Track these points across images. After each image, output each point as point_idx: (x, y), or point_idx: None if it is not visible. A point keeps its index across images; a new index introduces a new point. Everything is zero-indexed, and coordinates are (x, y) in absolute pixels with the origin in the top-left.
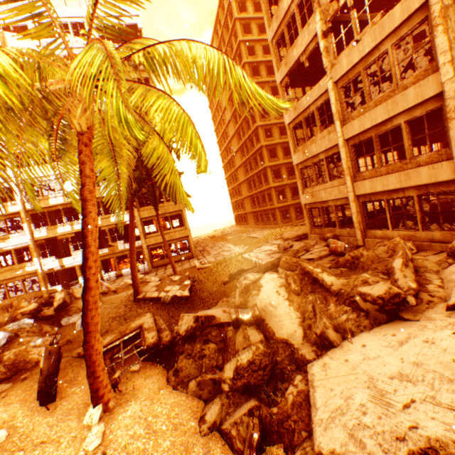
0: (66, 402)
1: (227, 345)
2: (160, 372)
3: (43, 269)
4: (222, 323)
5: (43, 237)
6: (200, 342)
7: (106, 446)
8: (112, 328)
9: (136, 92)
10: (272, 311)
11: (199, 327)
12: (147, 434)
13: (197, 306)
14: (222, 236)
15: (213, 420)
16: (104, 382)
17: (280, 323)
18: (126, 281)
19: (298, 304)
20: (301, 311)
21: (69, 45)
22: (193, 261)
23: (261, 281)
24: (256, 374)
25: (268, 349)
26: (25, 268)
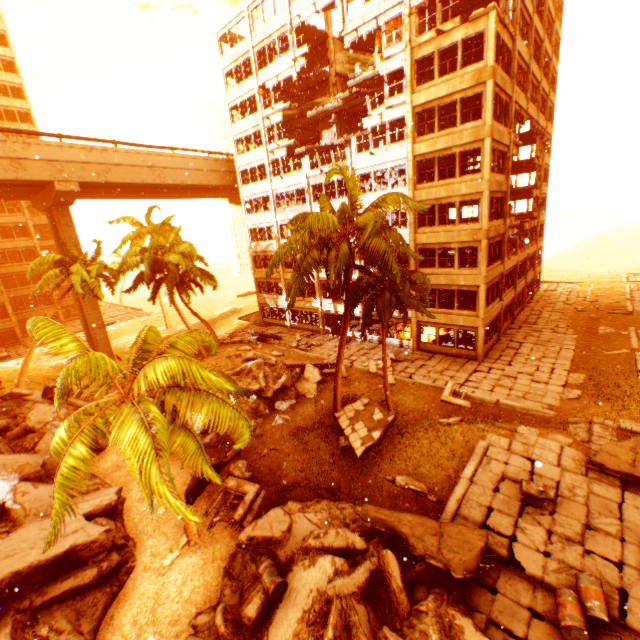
0: (193, 511)
1: (255, 582)
2: (214, 552)
3: (322, 309)
4: (277, 555)
5: (325, 279)
6: (250, 554)
7: (168, 570)
8: (282, 445)
9: (124, 437)
10: (290, 603)
11: (253, 544)
12: (179, 586)
13: (354, 478)
14: (596, 316)
15: (198, 623)
16: (190, 529)
17: (279, 622)
18: (370, 363)
19: (299, 630)
20: (294, 639)
21: (373, 12)
22: (464, 371)
23: (320, 558)
24: (220, 636)
25: (229, 635)
26: (311, 303)
